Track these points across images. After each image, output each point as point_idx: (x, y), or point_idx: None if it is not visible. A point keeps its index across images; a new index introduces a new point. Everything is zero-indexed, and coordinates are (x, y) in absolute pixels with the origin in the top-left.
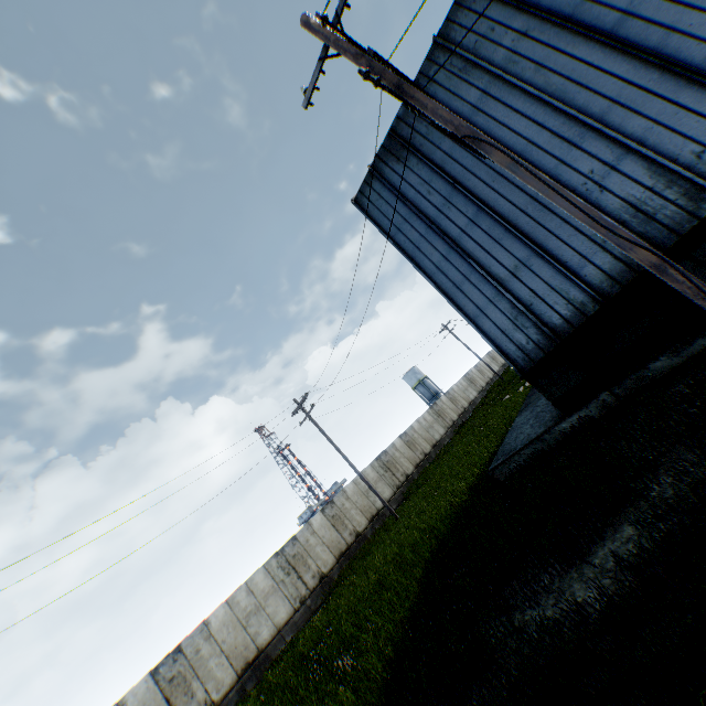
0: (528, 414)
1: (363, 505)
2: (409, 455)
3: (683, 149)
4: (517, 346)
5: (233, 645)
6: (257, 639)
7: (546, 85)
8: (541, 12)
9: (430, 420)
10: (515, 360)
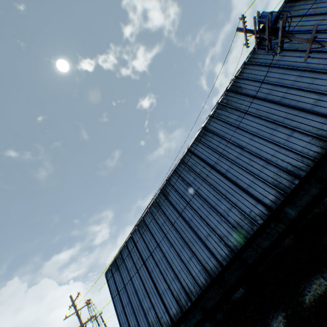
0: None
1: None
2: None
3: (159, 313)
4: None
5: None
6: None
7: (141, 275)
8: (140, 256)
9: None
10: None
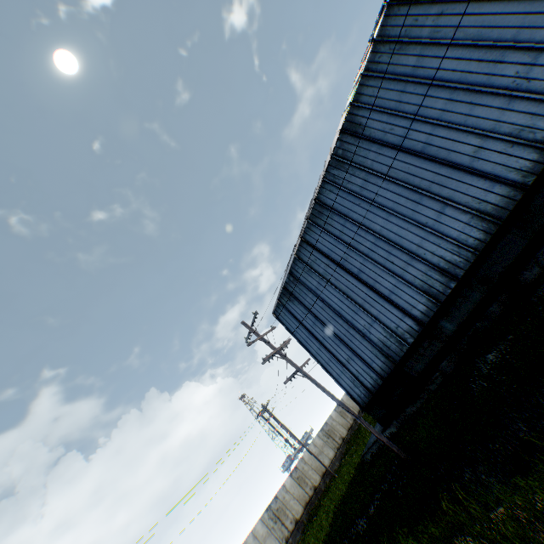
0: None
1: (316, 466)
2: (342, 421)
3: (391, 324)
4: (357, 395)
5: None
6: None
7: (340, 287)
8: (331, 260)
9: None
10: (358, 401)
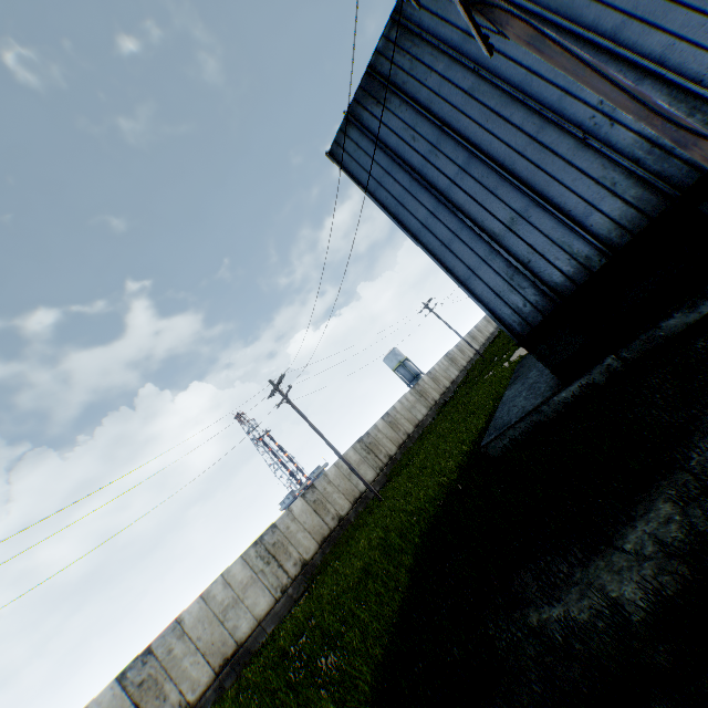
0: (520, 386)
1: (346, 489)
2: (392, 435)
3: None
4: (513, 310)
5: (209, 642)
6: (236, 633)
7: (550, 1)
8: None
9: (412, 400)
10: (511, 325)
